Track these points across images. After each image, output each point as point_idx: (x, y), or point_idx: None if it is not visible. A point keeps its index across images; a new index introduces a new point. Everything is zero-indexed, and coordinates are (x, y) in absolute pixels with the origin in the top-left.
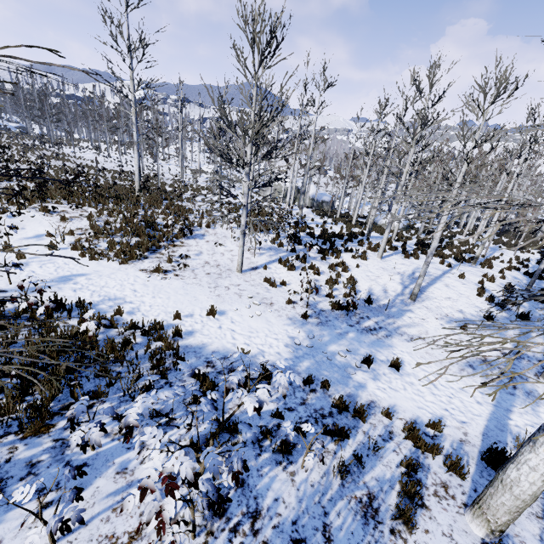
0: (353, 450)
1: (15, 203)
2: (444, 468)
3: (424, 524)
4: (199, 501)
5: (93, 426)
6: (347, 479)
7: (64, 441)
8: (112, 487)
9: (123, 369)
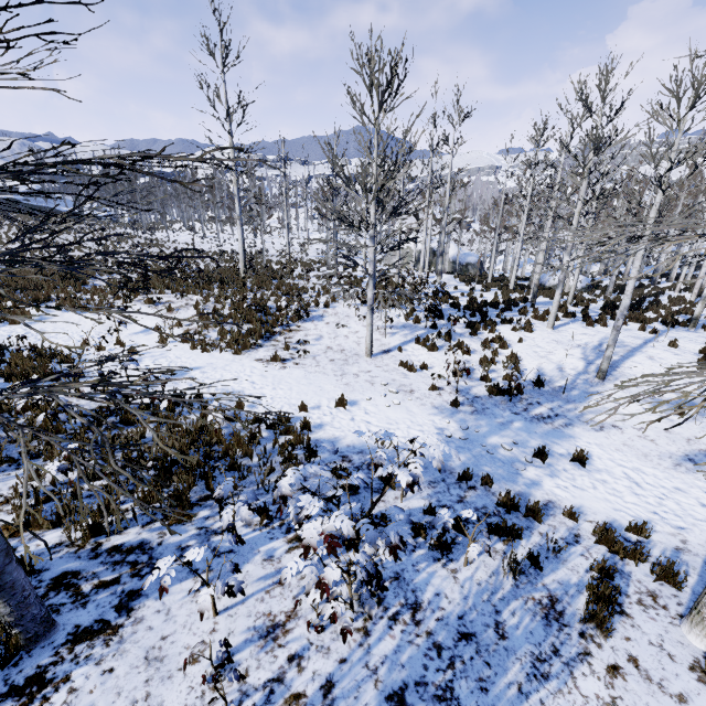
0: (527, 551)
1: (122, 297)
2: (653, 577)
3: (624, 632)
4: (358, 571)
5: (241, 505)
6: (521, 580)
7: (207, 529)
8: (261, 572)
9: (253, 463)
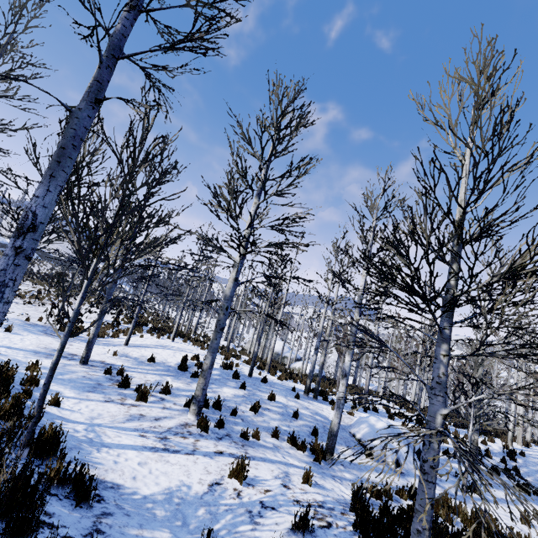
0: None
1: None
2: None
3: None
4: None
5: None
6: None
7: None
8: None
9: None
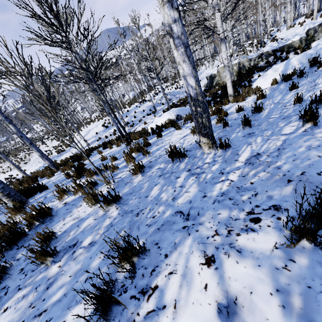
0: None
1: None
2: None
3: None
4: None
5: None
6: None
7: None
8: None
9: None
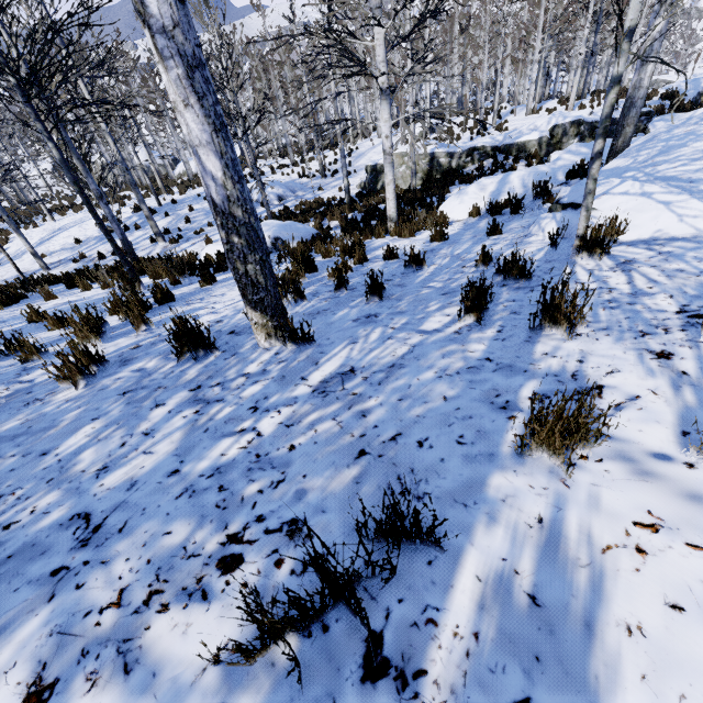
0: None
1: None
2: None
3: None
4: None
5: None
6: None
7: None
8: None
9: None
